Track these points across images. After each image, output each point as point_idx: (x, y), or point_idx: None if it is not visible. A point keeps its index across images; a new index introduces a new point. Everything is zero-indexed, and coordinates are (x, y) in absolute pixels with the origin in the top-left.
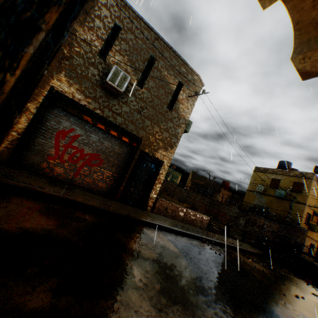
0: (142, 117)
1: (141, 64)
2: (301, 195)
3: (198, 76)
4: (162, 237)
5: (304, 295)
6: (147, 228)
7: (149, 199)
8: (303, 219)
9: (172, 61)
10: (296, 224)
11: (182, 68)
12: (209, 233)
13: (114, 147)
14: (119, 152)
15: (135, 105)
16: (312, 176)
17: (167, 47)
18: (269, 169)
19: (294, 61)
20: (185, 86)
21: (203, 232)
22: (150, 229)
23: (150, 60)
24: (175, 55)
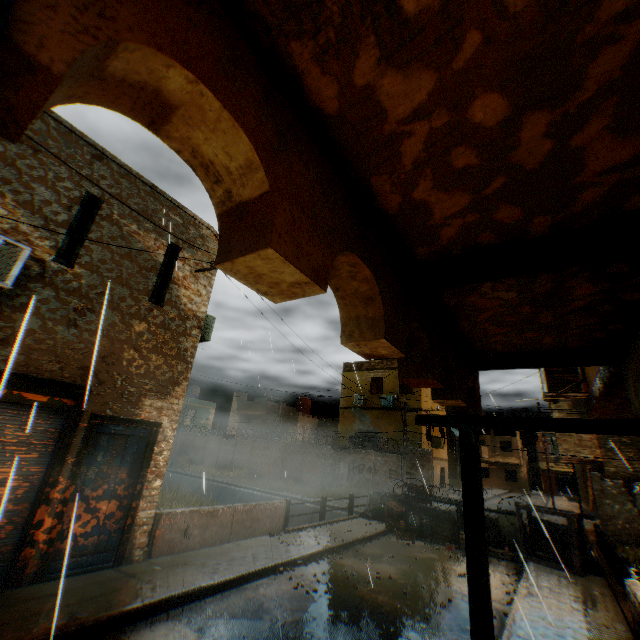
0: (86, 334)
1: (62, 212)
2: (414, 395)
3: (210, 229)
4: (181, 633)
5: (452, 589)
6: (138, 629)
7: (136, 529)
8: (424, 433)
9: (146, 203)
10: (419, 445)
11: (172, 215)
12: (290, 539)
13: (2, 430)
14: (22, 439)
15: (58, 309)
16: None
17: (129, 175)
18: (365, 363)
19: (348, 345)
20: (186, 250)
21: (279, 543)
22: (146, 627)
23: (89, 200)
24: (152, 191)
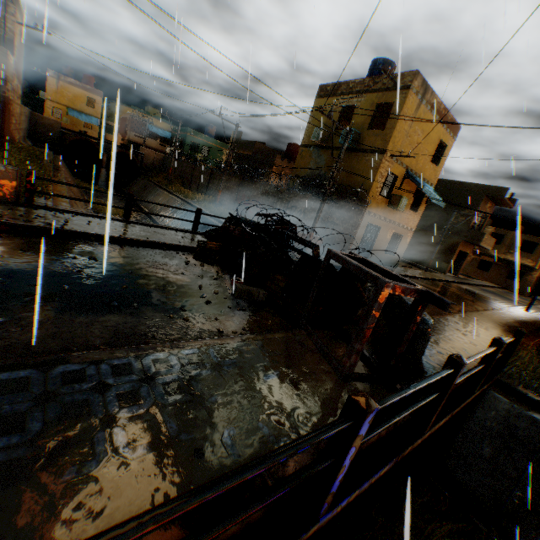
0: None
1: None
2: (384, 132)
3: None
4: None
5: None
6: None
7: None
8: (378, 185)
9: None
10: (363, 198)
11: None
12: None
13: None
14: None
15: None
16: (413, 81)
17: None
18: (342, 85)
19: None
20: None
21: None
22: None
23: None
24: None
